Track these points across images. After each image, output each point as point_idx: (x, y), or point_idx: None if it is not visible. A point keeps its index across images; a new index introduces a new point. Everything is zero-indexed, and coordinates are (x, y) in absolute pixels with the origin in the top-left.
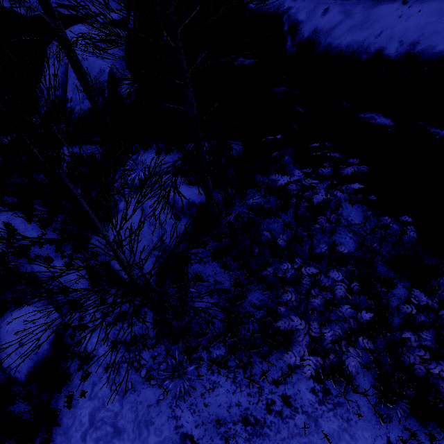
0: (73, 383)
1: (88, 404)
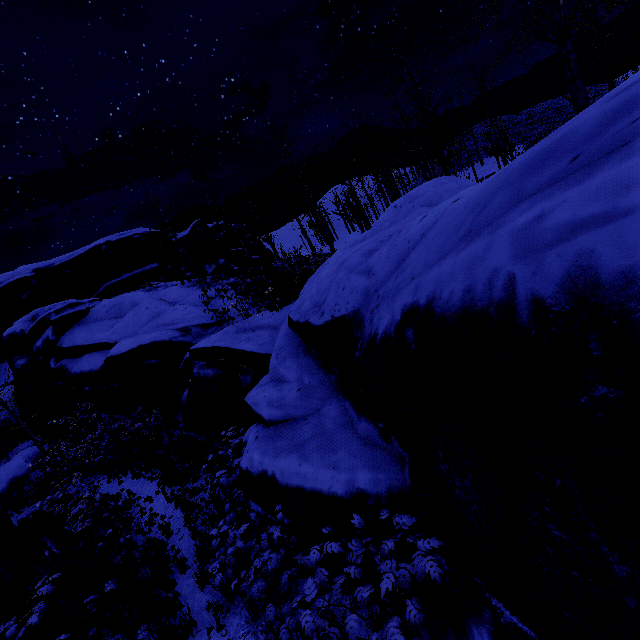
0: None
1: None
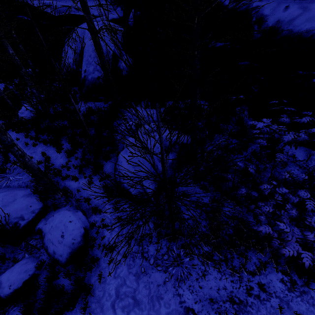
0: (100, 266)
1: (113, 282)
